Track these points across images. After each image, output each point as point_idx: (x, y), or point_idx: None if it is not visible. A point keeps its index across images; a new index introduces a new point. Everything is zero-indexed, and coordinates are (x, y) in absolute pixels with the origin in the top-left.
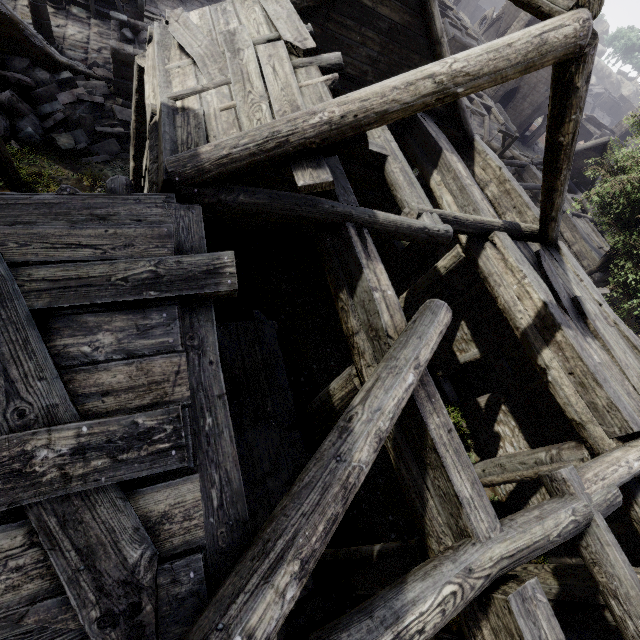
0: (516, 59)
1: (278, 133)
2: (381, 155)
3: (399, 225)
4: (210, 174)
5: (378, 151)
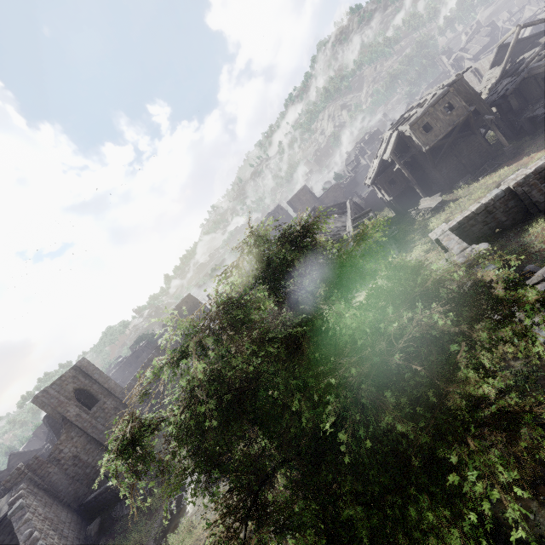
0: (516, 37)
1: (501, 69)
2: (523, 58)
3: (530, 55)
4: (499, 79)
5: (521, 58)
